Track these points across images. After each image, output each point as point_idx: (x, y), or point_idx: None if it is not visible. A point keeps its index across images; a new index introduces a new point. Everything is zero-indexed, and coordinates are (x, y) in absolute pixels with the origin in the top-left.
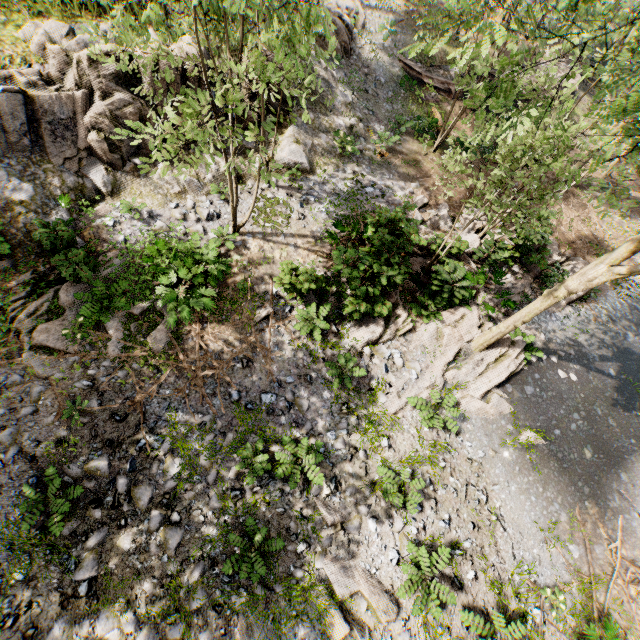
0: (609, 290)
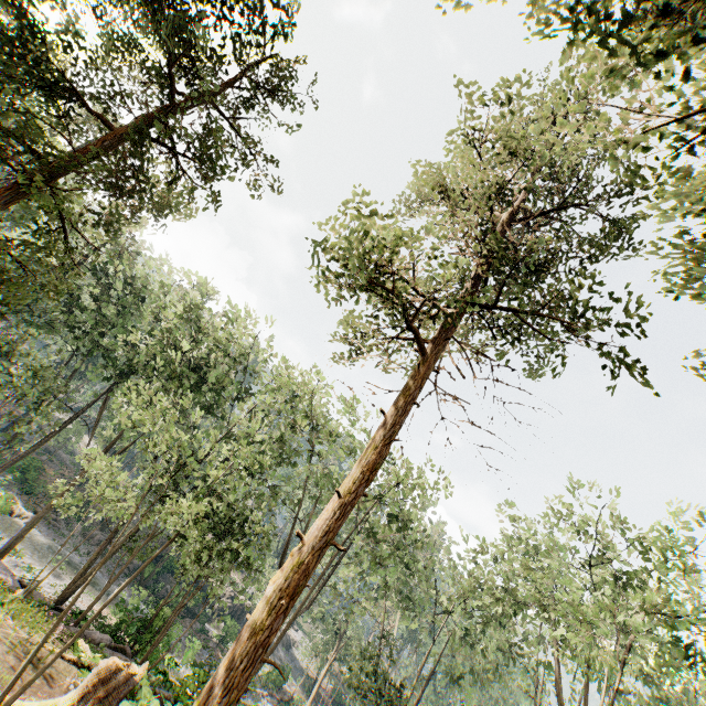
0: None
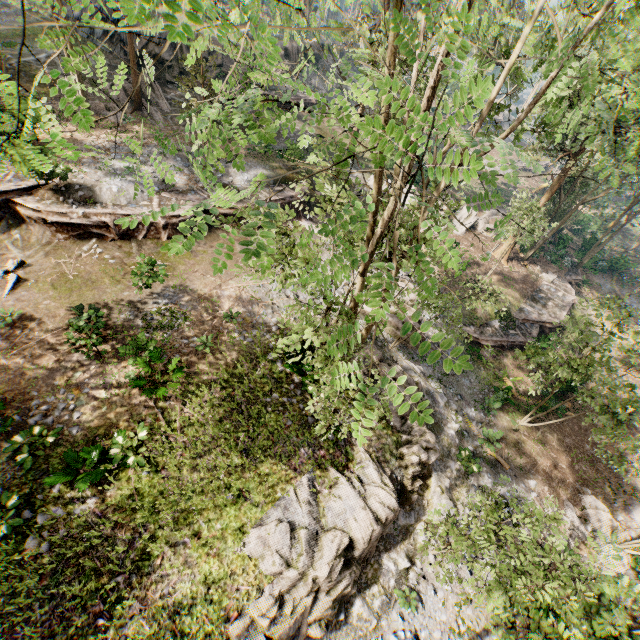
0: None
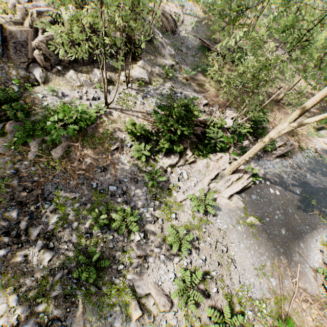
0: (298, 153)
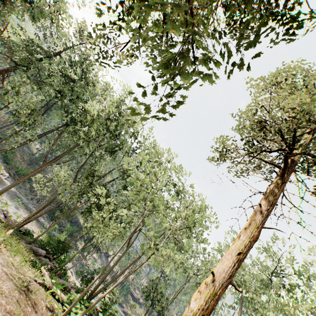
0: None
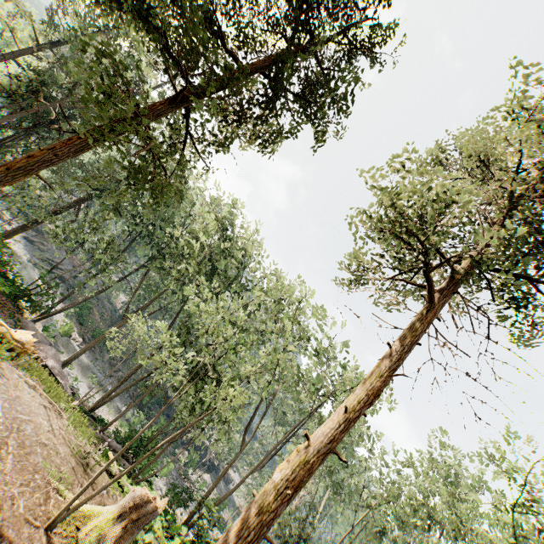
0: None
